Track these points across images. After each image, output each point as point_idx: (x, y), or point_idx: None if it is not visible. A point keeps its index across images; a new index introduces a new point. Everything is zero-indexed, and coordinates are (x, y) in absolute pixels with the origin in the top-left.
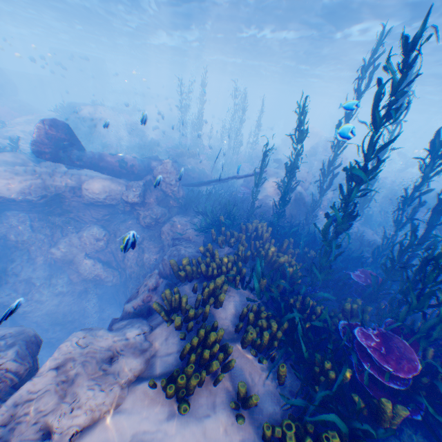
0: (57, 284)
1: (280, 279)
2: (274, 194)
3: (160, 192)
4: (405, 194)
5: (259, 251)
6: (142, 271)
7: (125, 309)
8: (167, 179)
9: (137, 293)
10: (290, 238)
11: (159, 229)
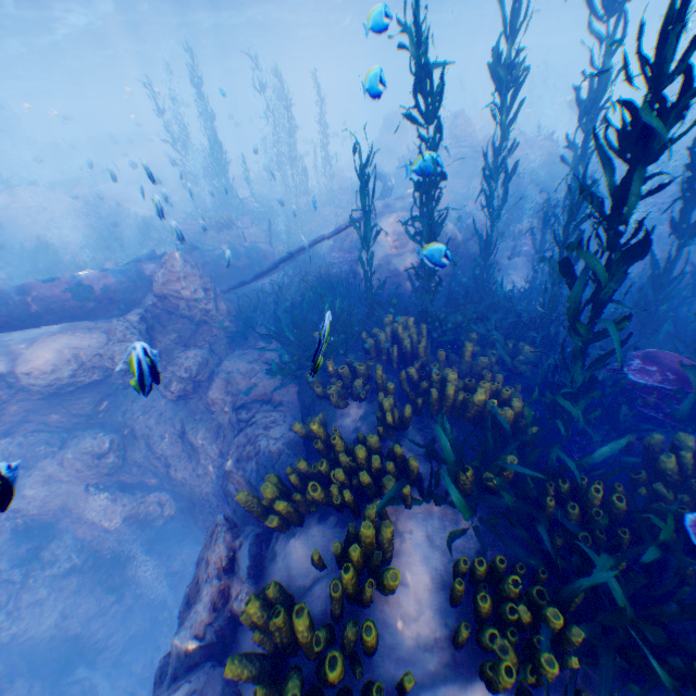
0: (59, 561)
1: (503, 454)
2: (399, 248)
3: (182, 321)
4: (694, 161)
5: (423, 389)
6: (207, 485)
7: (176, 648)
8: (184, 291)
9: (196, 583)
10: (470, 333)
11: (207, 397)
